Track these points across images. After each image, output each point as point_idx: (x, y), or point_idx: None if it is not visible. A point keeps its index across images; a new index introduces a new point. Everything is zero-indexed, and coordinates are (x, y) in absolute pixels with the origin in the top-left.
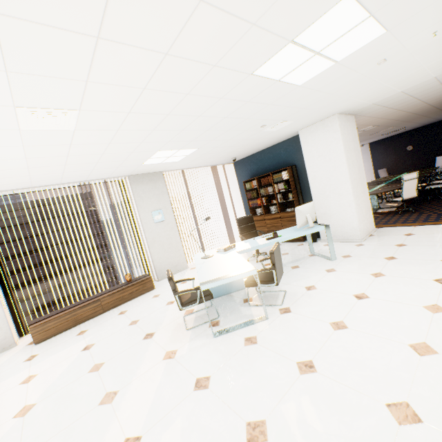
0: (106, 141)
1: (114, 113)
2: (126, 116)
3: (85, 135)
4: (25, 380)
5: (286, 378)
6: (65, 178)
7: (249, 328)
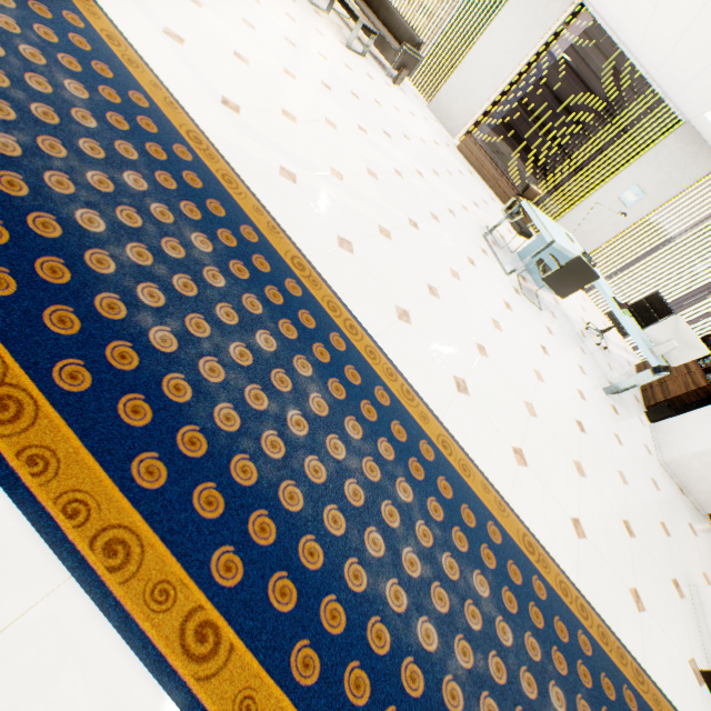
0: (678, 32)
1: (690, 1)
2: (697, 12)
3: (667, 6)
4: (435, 142)
5: (462, 248)
6: (639, 52)
7: (494, 258)
